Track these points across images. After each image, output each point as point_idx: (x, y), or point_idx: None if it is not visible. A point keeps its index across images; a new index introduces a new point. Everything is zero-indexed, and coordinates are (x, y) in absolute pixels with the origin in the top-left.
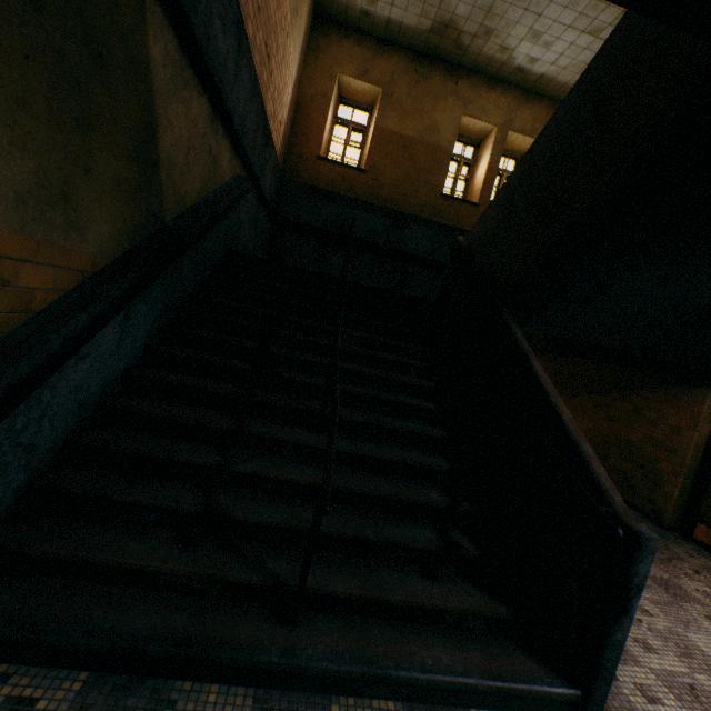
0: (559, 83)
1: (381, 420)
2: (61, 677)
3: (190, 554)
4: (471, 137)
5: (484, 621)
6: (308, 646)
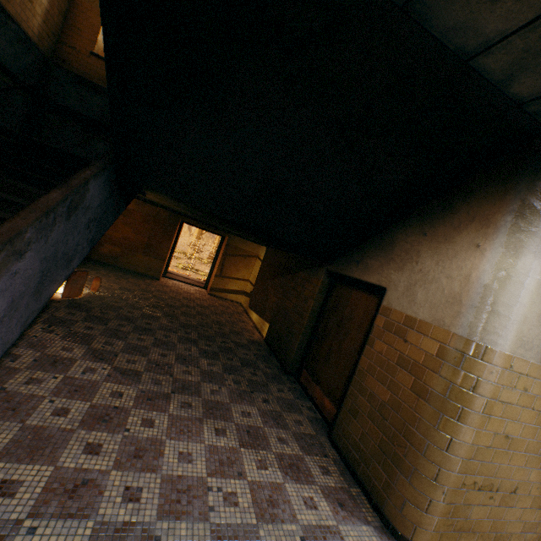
0: None
1: None
2: None
3: None
4: None
5: None
6: None
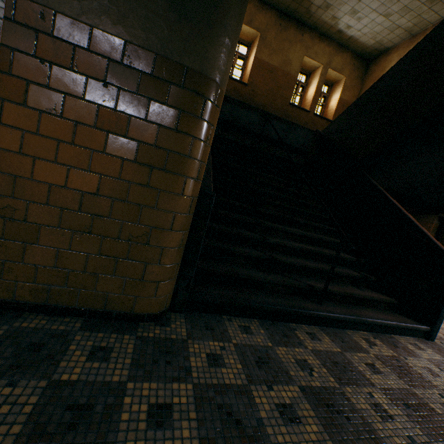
0: (359, 43)
1: (313, 222)
2: (248, 320)
3: (271, 275)
4: (306, 69)
5: (385, 305)
6: (333, 310)
